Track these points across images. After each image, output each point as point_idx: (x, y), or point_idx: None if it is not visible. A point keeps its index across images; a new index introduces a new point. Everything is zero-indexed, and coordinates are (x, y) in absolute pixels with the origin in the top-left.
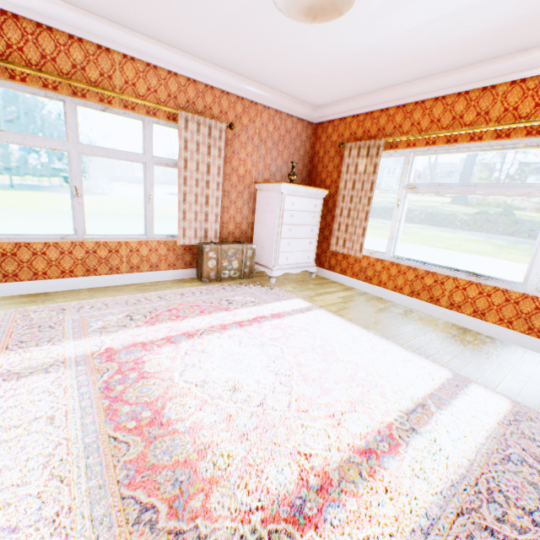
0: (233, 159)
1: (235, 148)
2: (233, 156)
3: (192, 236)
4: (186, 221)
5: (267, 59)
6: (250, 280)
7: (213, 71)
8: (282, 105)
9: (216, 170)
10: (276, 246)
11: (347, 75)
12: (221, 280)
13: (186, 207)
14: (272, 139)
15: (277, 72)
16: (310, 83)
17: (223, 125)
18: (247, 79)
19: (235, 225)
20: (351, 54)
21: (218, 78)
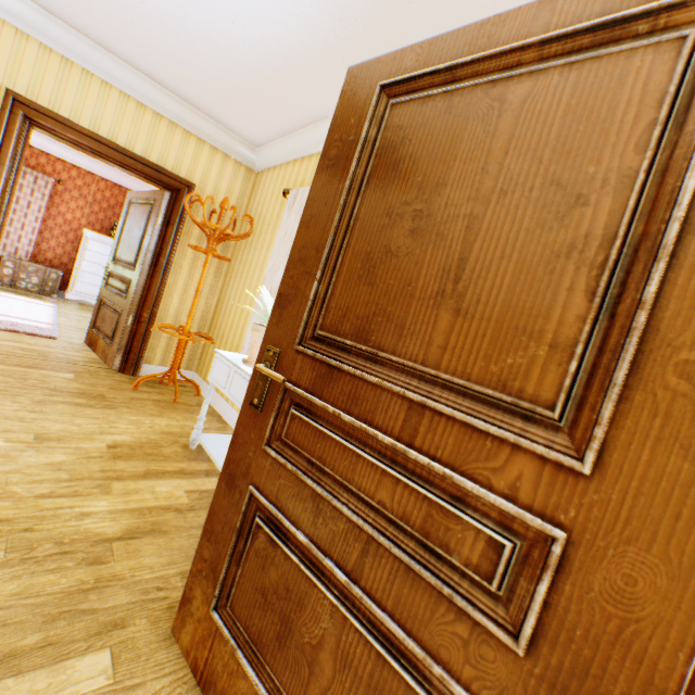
0: (62, 206)
1: (66, 199)
2: (63, 204)
3: (2, 249)
4: None
5: None
6: (49, 297)
7: (50, 144)
8: (122, 182)
9: (38, 208)
10: (76, 275)
11: None
12: (17, 288)
13: None
14: (110, 203)
15: None
16: None
17: (52, 179)
18: (83, 156)
19: (56, 256)
20: None
21: (55, 149)
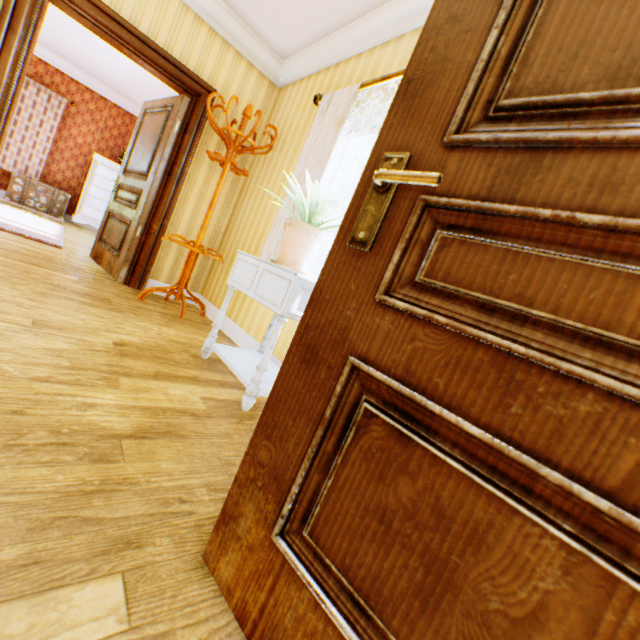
0: (74, 128)
1: (78, 122)
2: (74, 127)
3: (12, 165)
4: (10, 152)
5: (91, 65)
6: (56, 219)
7: (65, 63)
8: (133, 110)
9: (50, 128)
10: (83, 199)
11: (150, 95)
12: (25, 206)
13: (12, 141)
14: (120, 131)
15: (109, 79)
16: (138, 96)
17: (65, 100)
18: (97, 79)
19: (65, 179)
20: (131, 76)
21: (70, 69)
